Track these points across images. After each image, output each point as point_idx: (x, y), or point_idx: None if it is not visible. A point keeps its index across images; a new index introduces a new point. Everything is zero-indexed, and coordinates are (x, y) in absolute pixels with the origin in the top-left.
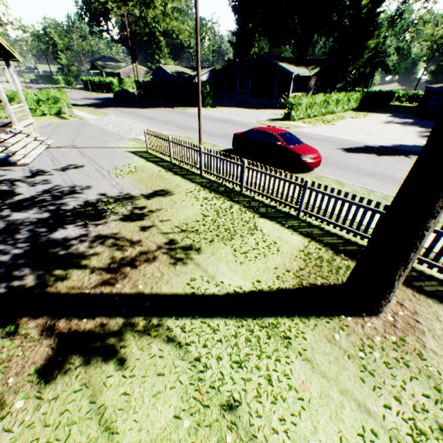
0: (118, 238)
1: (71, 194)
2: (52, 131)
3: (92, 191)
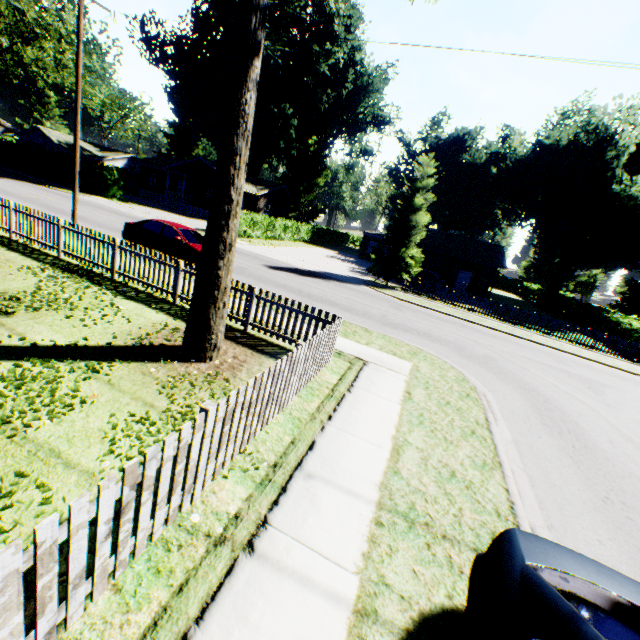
0: None
1: None
2: None
3: None
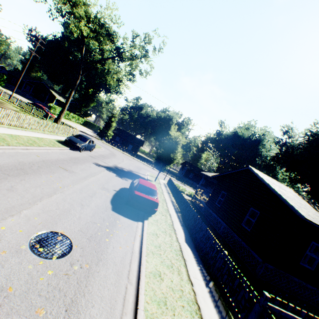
0: None
1: None
2: None
3: None
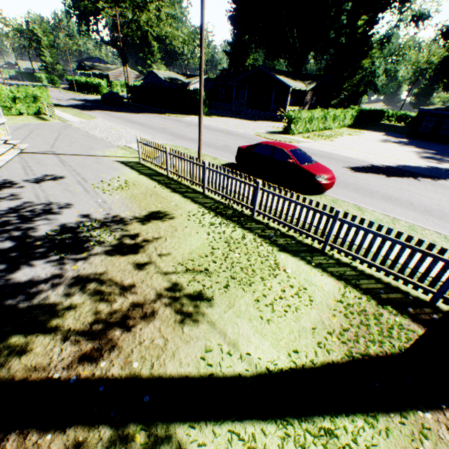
0: (104, 281)
1: (44, 214)
2: (29, 133)
3: (72, 211)
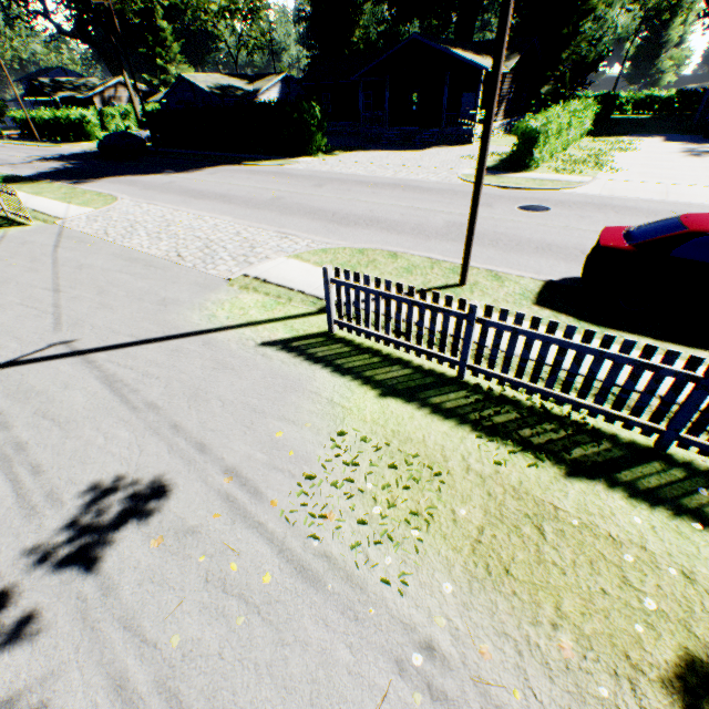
0: None
1: None
2: None
3: None
